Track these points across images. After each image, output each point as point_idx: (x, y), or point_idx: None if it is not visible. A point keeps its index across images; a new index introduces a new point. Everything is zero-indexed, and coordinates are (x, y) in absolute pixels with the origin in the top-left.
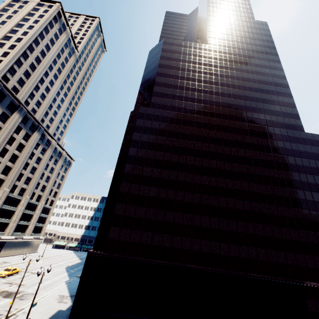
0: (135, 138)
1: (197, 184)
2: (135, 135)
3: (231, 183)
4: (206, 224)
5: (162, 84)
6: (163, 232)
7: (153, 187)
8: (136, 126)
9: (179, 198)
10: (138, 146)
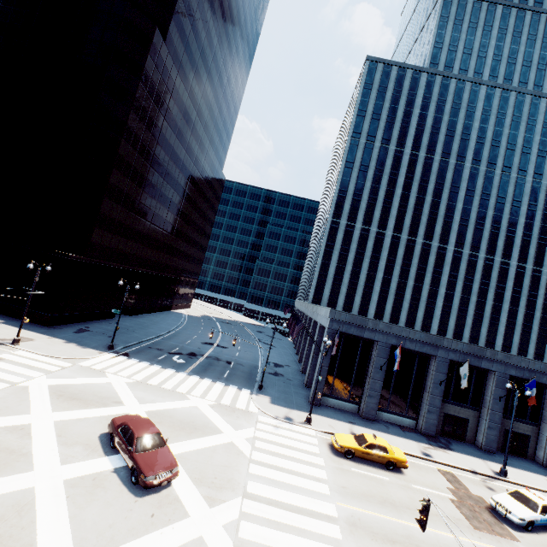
0: (140, 96)
1: (166, 196)
2: (141, 90)
3: (182, 203)
4: (159, 237)
5: (187, 1)
6: (134, 240)
7: (139, 188)
8: (145, 72)
9: (152, 208)
10: (139, 115)
